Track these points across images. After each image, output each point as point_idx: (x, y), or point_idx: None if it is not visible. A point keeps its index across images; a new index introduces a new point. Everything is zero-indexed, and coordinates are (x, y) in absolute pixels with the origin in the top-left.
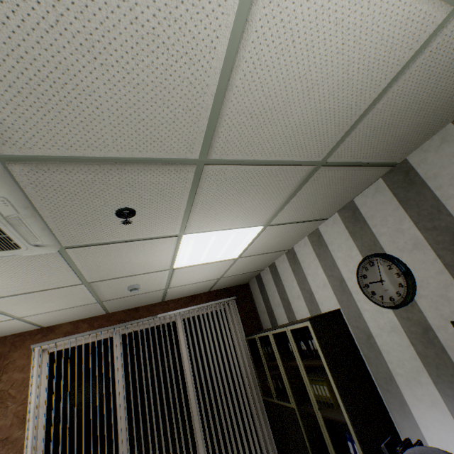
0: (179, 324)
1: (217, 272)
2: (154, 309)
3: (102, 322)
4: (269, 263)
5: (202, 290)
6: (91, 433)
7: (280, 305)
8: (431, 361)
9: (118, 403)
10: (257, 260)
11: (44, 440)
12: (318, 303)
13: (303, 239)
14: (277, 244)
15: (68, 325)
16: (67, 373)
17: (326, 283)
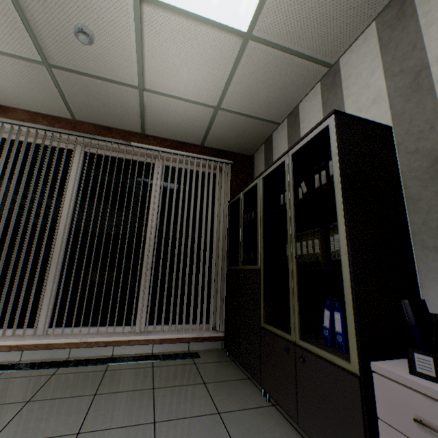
0: (157, 168)
1: (213, 78)
2: (130, 138)
3: (65, 127)
4: (291, 106)
5: (193, 135)
6: (20, 225)
7: None
8: None
9: (63, 215)
10: (276, 77)
11: None
12: None
13: (364, 32)
14: (318, 18)
15: (24, 114)
16: (15, 166)
17: (381, 94)
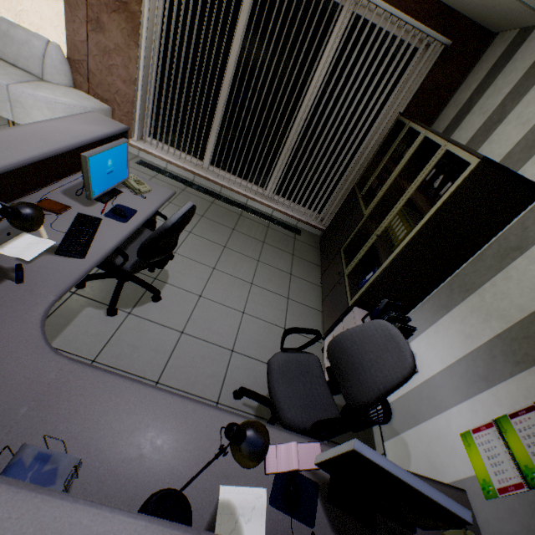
0: (342, 18)
1: None
2: None
3: None
4: None
5: None
6: (195, 70)
7: (486, 113)
8: (532, 331)
9: (229, 62)
10: None
11: (156, 38)
12: (532, 157)
13: None
14: None
15: None
16: None
17: None
